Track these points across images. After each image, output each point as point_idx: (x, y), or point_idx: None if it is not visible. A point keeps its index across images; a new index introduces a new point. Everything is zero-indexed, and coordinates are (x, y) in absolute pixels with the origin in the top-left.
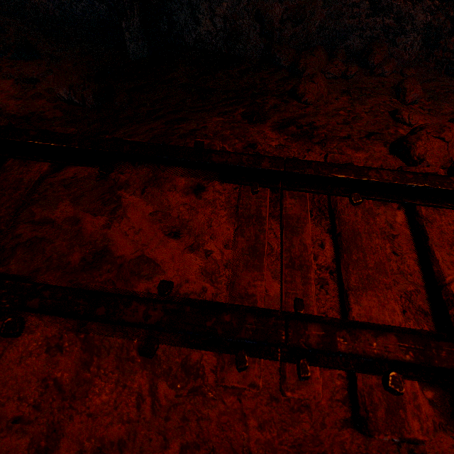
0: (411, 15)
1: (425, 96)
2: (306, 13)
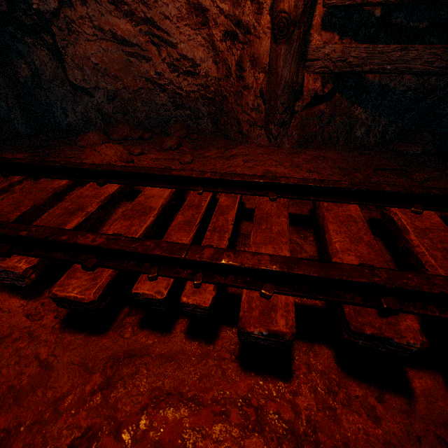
0: (198, 108)
1: (193, 148)
2: (128, 109)
